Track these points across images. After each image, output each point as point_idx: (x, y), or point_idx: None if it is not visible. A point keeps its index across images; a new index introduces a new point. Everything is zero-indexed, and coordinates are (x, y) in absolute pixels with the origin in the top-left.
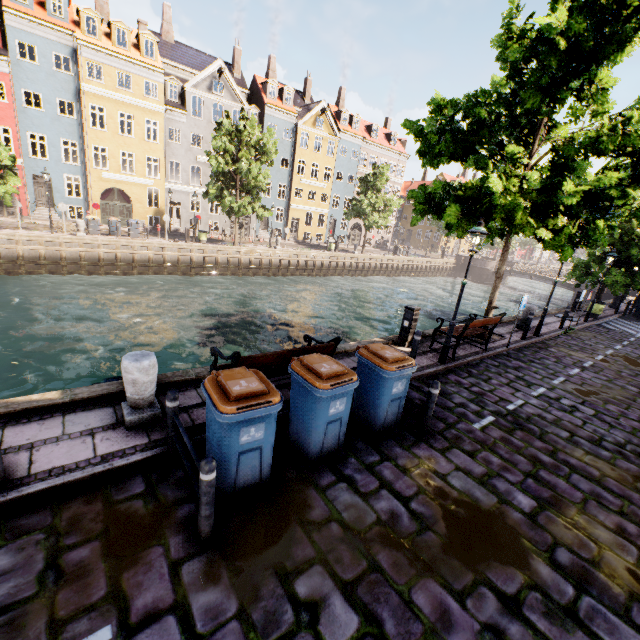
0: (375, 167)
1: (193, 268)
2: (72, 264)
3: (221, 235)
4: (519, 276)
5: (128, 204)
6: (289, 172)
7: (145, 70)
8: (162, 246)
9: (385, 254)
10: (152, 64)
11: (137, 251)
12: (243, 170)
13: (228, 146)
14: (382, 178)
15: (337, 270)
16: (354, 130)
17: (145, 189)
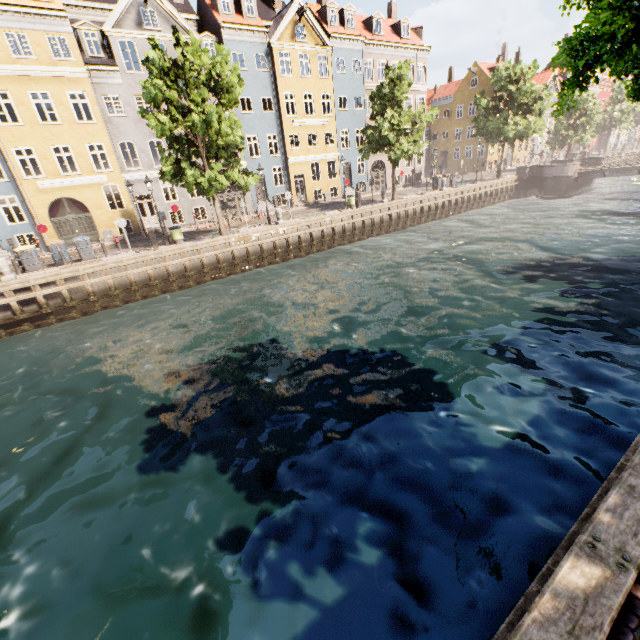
0: (389, 70)
1: (173, 281)
2: (6, 322)
3: (209, 223)
4: (618, 175)
5: (86, 214)
6: (276, 116)
7: (41, 20)
8: (121, 264)
9: (423, 192)
10: (48, 8)
11: (89, 280)
12: (197, 124)
13: (167, 93)
14: (402, 84)
15: (365, 231)
16: (349, 31)
17: (100, 189)
